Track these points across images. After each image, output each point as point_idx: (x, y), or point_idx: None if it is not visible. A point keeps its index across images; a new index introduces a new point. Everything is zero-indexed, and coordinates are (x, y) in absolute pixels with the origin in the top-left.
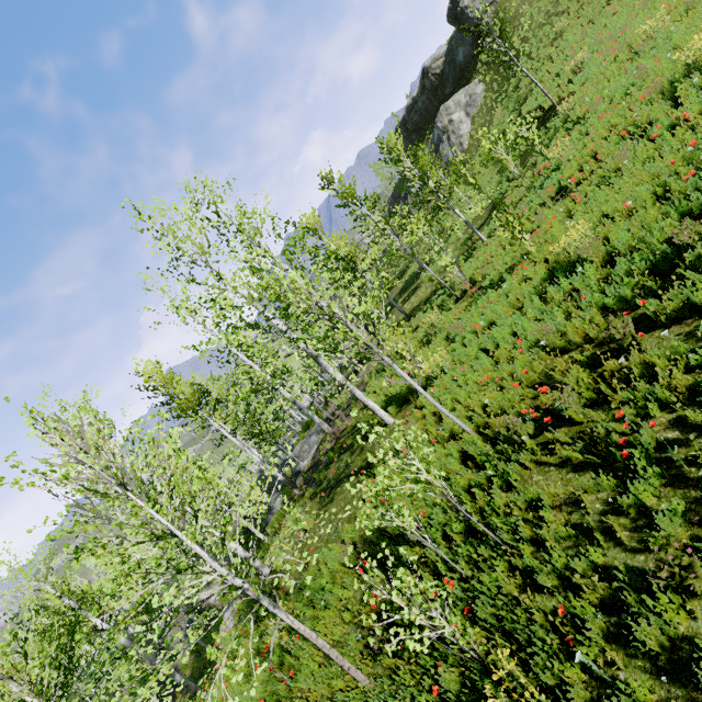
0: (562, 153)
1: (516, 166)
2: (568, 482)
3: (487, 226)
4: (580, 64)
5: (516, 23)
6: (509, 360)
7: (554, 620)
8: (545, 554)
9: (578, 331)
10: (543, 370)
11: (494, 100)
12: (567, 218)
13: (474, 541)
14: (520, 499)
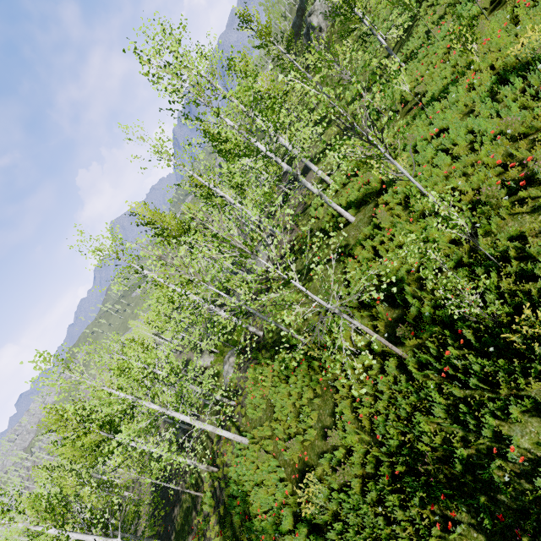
0: None
1: None
2: (540, 220)
3: (397, 52)
4: None
5: None
6: (468, 153)
7: (540, 293)
8: (539, 258)
9: (538, 118)
10: (504, 154)
11: None
12: (512, 25)
13: (467, 268)
14: (503, 237)
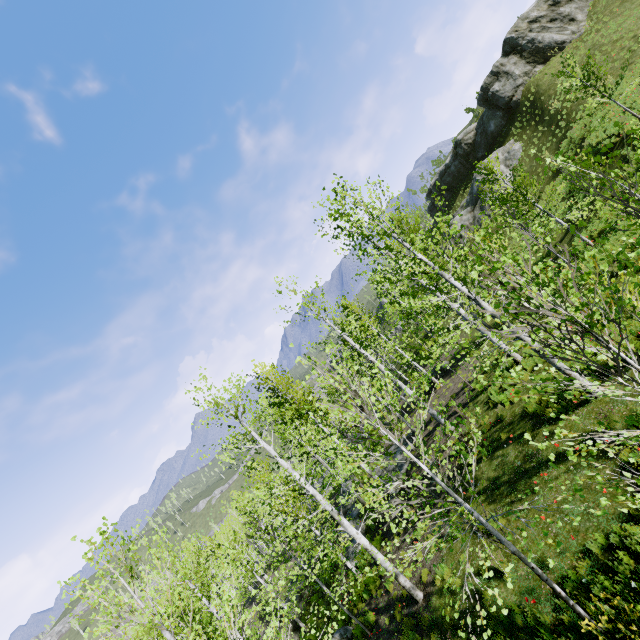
0: None
1: None
2: None
3: (570, 240)
4: None
5: (550, 92)
6: None
7: None
8: None
9: None
10: None
11: (536, 150)
12: None
13: None
14: None
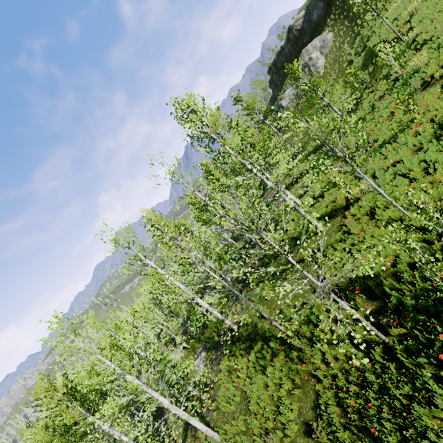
0: (421, 61)
1: (400, 68)
2: None
3: None
4: (415, 9)
5: None
6: (423, 176)
7: None
8: None
9: None
10: None
11: (341, 42)
12: None
13: None
14: None
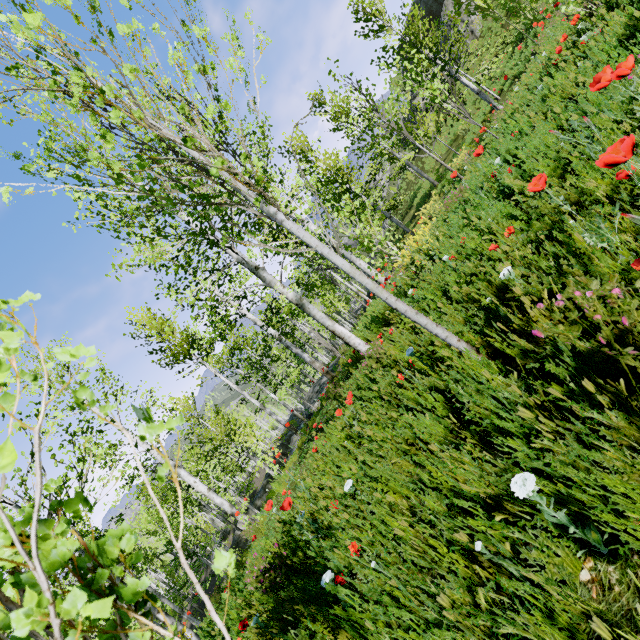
0: None
1: None
2: None
3: None
4: None
5: None
6: None
7: None
8: None
9: None
10: None
11: None
12: None
13: None
14: None
